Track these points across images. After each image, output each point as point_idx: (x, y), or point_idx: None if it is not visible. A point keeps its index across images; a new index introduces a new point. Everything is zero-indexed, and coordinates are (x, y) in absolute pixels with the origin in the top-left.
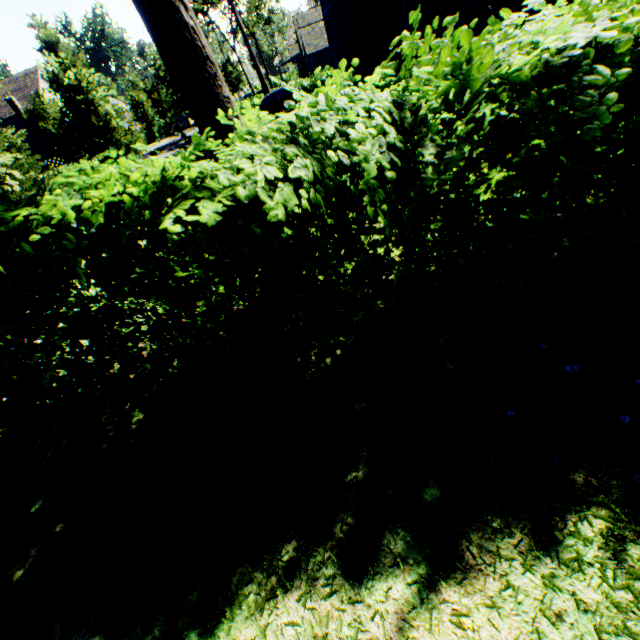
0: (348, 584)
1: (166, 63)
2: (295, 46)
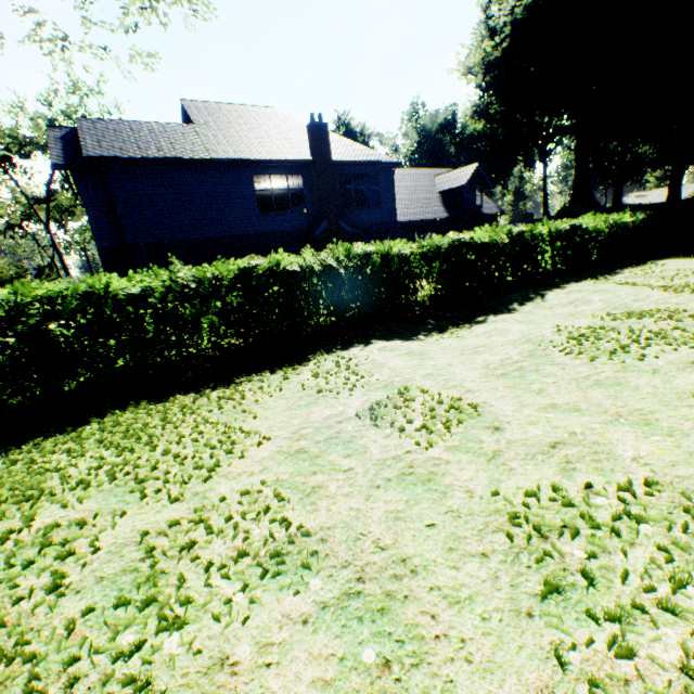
0: None
1: None
2: None
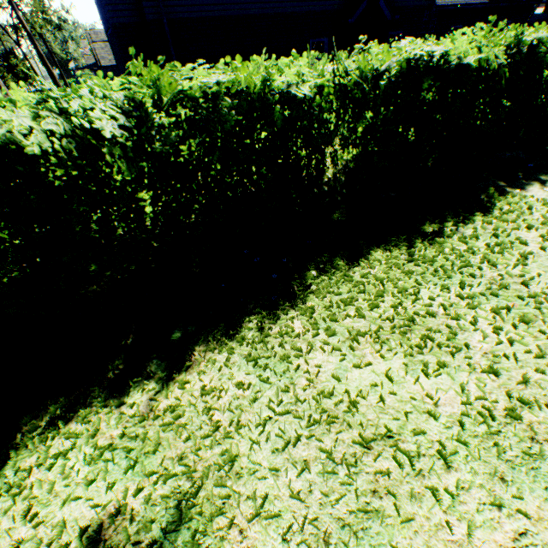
0: (116, 399)
1: None
2: (91, 56)
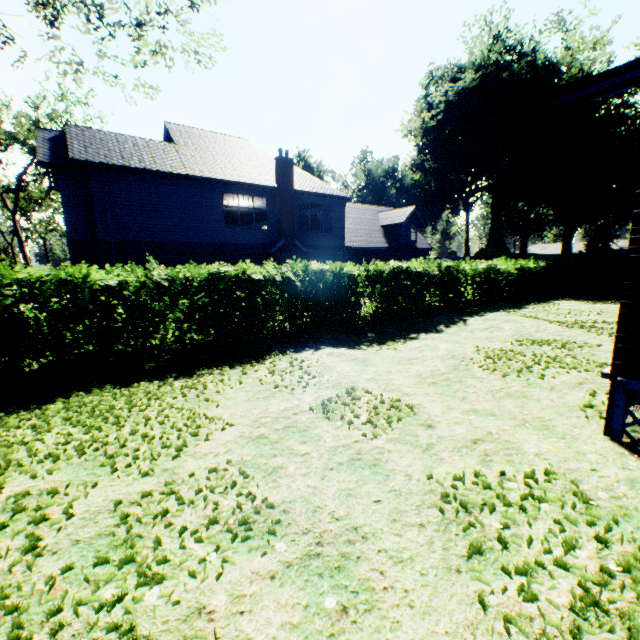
0: None
1: None
2: None
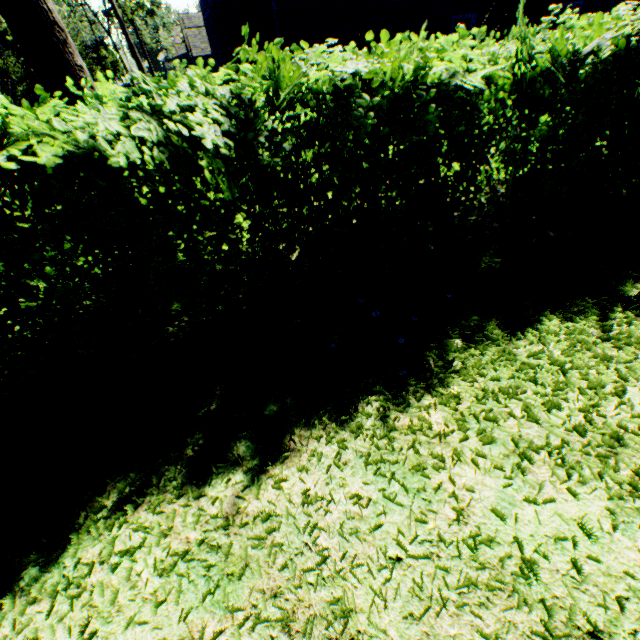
0: (195, 486)
1: (4, 16)
2: (182, 45)
